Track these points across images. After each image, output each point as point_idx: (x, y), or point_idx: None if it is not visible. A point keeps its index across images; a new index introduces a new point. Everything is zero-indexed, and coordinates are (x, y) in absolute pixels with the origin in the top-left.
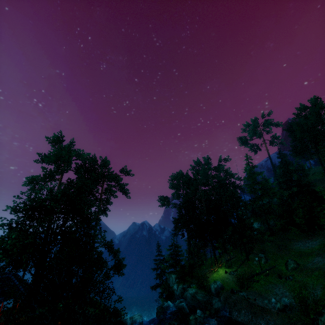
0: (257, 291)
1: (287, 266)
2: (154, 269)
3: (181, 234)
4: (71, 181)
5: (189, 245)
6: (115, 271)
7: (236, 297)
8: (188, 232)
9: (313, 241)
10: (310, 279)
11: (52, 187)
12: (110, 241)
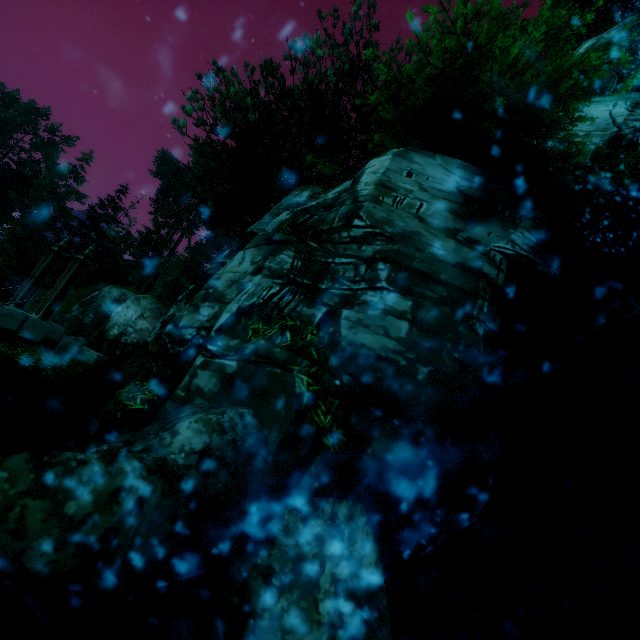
0: None
1: None
2: None
3: None
4: None
5: None
6: None
7: None
8: None
9: None
10: None
11: None
12: None
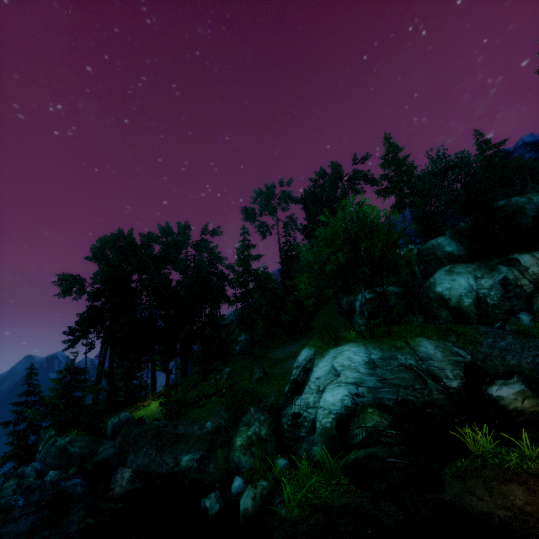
0: (194, 418)
1: (252, 378)
2: (7, 424)
3: (88, 344)
4: None
5: (109, 370)
6: None
7: (141, 428)
8: (103, 339)
9: (295, 345)
10: (270, 387)
11: None
12: None
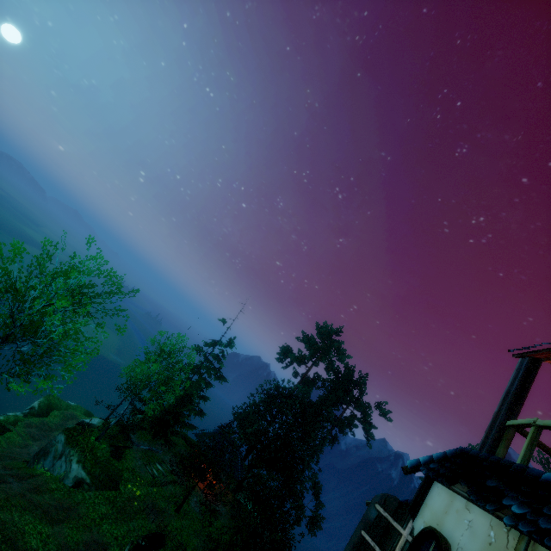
0: None
1: None
2: None
3: None
4: (317, 376)
5: None
6: (308, 523)
7: None
8: None
9: None
10: None
11: (297, 386)
12: (320, 486)
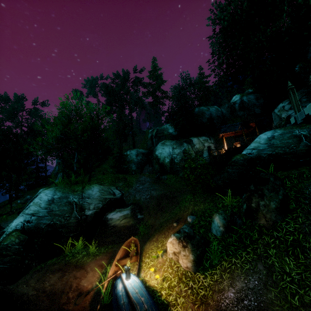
0: None
1: None
2: None
3: None
4: None
5: None
6: None
7: None
8: None
9: None
10: None
11: None
12: None
